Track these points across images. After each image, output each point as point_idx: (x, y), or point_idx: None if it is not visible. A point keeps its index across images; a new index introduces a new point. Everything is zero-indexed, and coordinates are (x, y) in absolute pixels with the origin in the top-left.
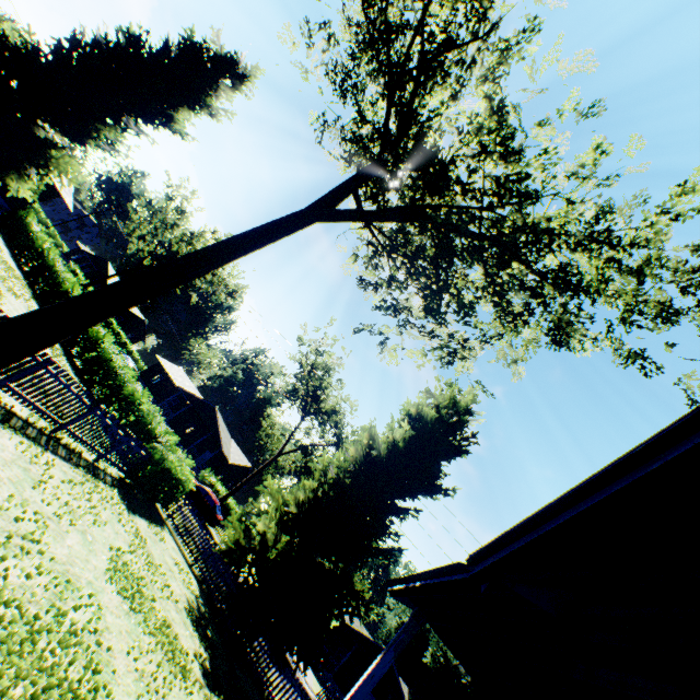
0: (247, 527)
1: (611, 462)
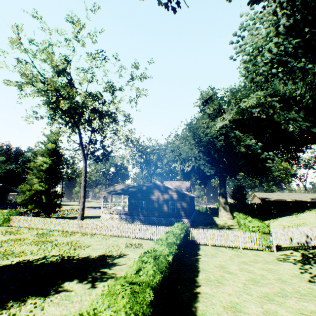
0: (26, 203)
1: (130, 190)
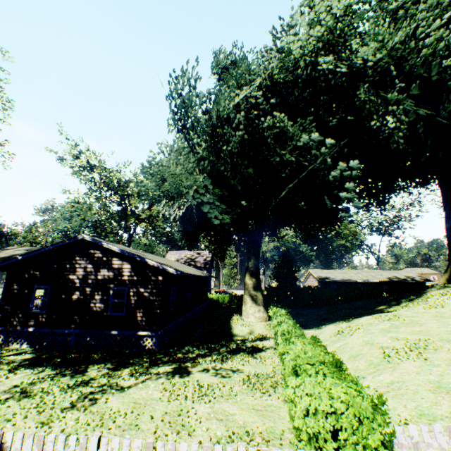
0: None
1: (9, 259)
